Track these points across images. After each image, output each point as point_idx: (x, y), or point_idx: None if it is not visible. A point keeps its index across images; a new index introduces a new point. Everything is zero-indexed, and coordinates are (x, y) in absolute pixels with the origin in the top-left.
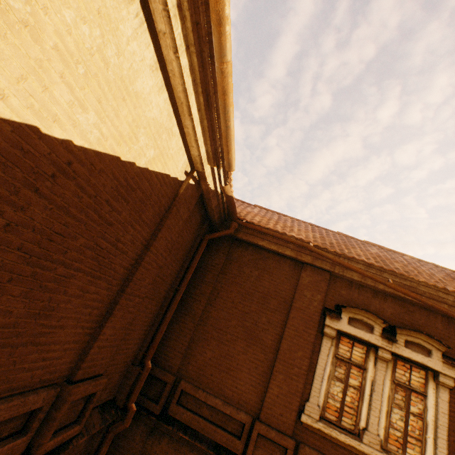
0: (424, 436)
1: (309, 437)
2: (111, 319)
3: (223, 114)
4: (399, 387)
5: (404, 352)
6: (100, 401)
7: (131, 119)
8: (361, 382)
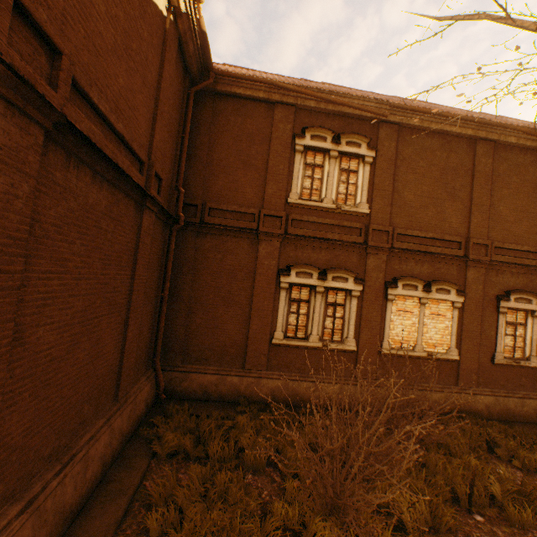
0: (356, 193)
1: (294, 211)
2: (157, 126)
3: None
4: (344, 173)
5: (346, 149)
6: (162, 203)
7: None
8: (321, 175)
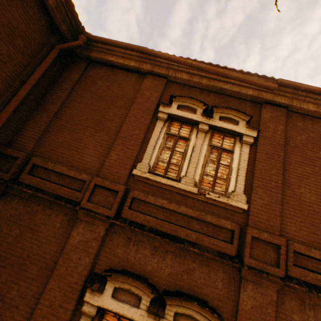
0: (229, 177)
1: (140, 186)
2: None
3: None
4: (215, 151)
5: (219, 124)
6: None
7: None
8: (185, 148)
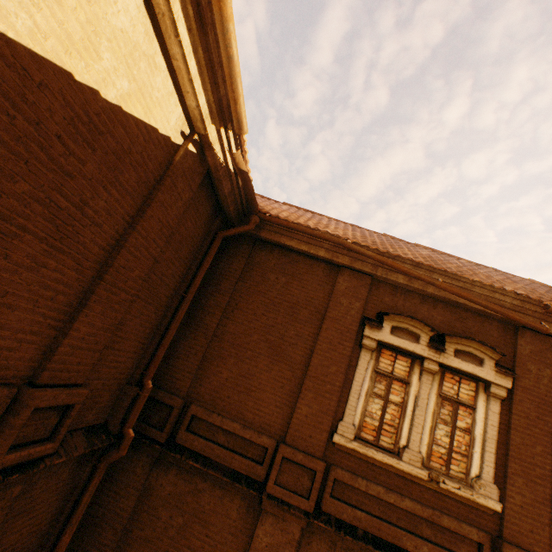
0: (471, 451)
1: (342, 459)
2: (86, 312)
3: (222, 36)
4: (446, 402)
5: (454, 362)
6: (85, 423)
7: (85, 17)
8: (403, 397)
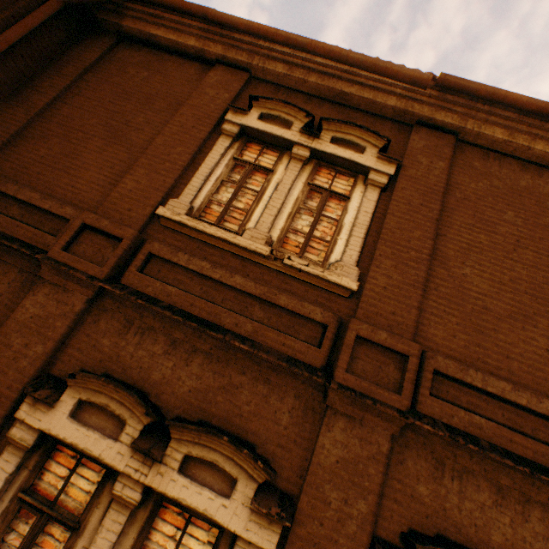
0: (335, 238)
1: (168, 238)
2: None
3: None
4: (318, 197)
5: (329, 148)
6: None
7: None
8: (263, 184)
